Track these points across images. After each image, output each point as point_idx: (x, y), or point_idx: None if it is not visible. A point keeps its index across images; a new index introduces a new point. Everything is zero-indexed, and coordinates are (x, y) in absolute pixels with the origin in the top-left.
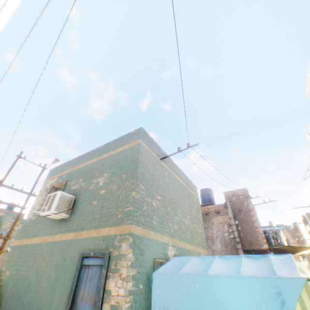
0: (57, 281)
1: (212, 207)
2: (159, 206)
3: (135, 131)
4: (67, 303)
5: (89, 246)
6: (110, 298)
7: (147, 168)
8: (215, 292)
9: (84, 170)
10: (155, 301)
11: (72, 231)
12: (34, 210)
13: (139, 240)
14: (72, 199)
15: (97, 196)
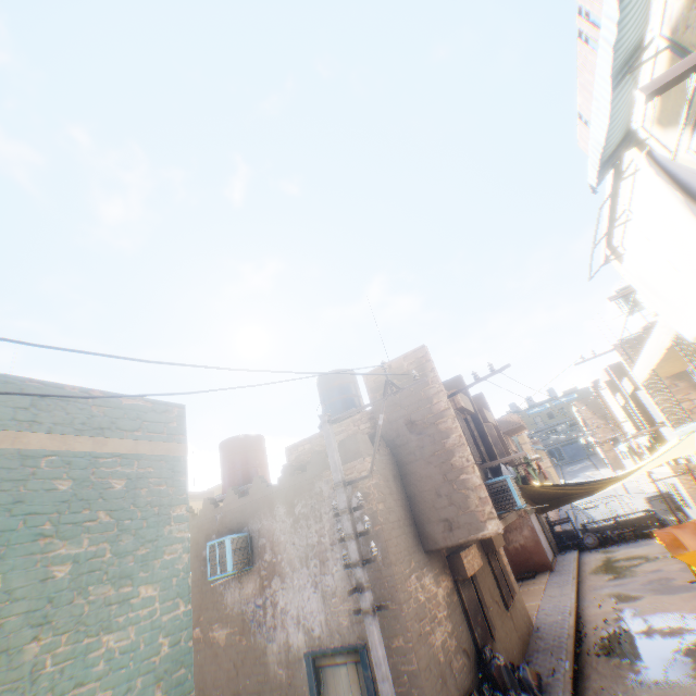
0: None
1: (340, 428)
2: None
3: None
4: None
5: None
6: None
7: None
8: None
9: None
10: None
11: None
12: None
13: None
14: None
15: None
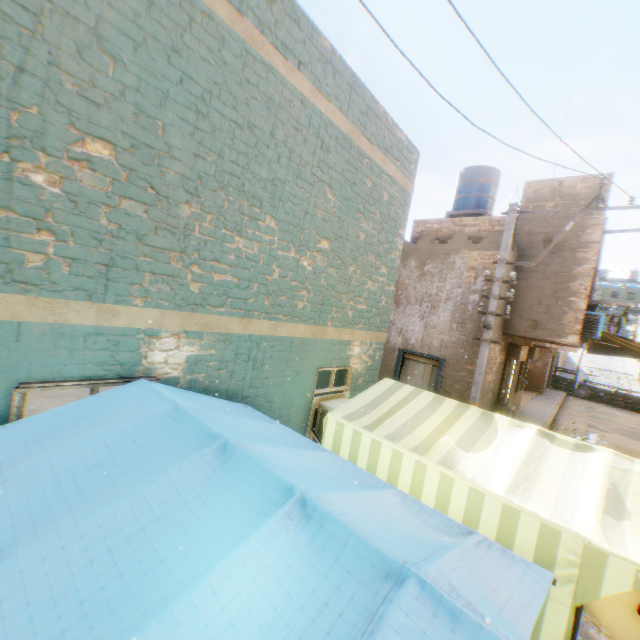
0: None
1: (474, 222)
2: (97, 192)
3: None
4: None
5: None
6: None
7: None
8: None
9: None
10: None
11: None
12: None
13: None
14: None
15: None
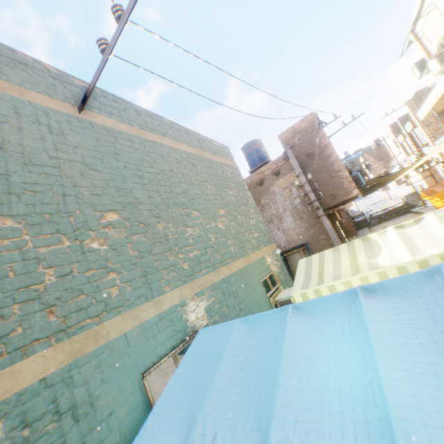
0: None
1: (267, 167)
2: (121, 239)
3: None
4: None
5: None
6: None
7: (10, 153)
8: None
9: None
10: None
11: None
12: None
13: (54, 388)
14: None
15: None
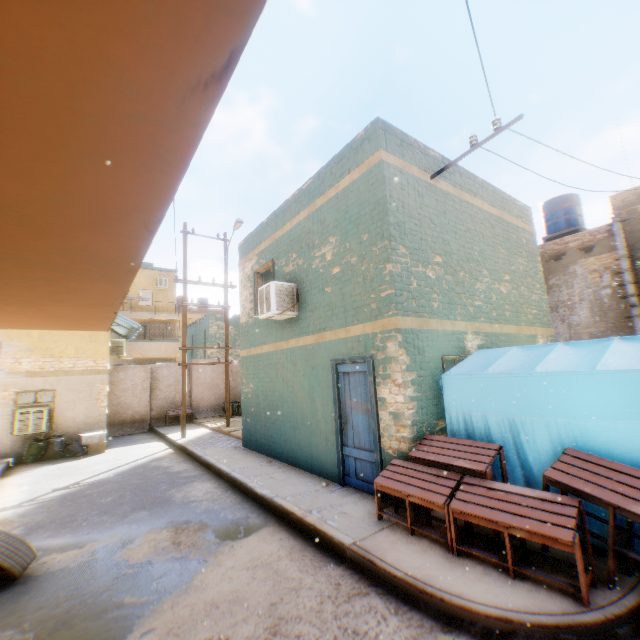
0: (313, 392)
1: (573, 238)
2: (441, 275)
3: (366, 133)
4: (335, 413)
5: (340, 350)
6: (386, 406)
7: (405, 210)
8: (545, 395)
9: (292, 238)
10: (449, 407)
11: (310, 334)
12: (245, 311)
13: (413, 335)
14: (293, 289)
15: (329, 279)
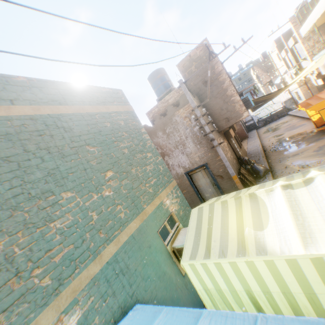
0: None
1: (170, 96)
2: None
3: None
4: None
5: None
6: None
7: None
8: None
9: None
10: None
11: None
12: None
13: None
14: None
15: None
